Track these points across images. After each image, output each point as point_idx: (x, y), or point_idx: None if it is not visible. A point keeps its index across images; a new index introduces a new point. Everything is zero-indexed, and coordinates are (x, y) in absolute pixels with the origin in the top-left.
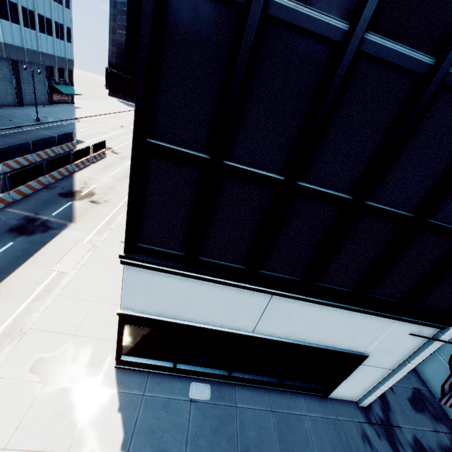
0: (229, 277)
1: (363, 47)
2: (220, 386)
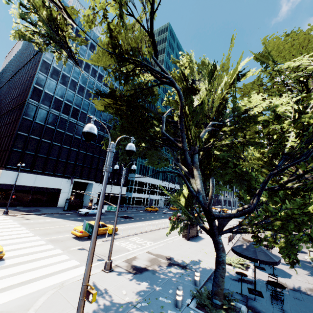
0: (27, 171)
1: (42, 140)
2: (26, 207)
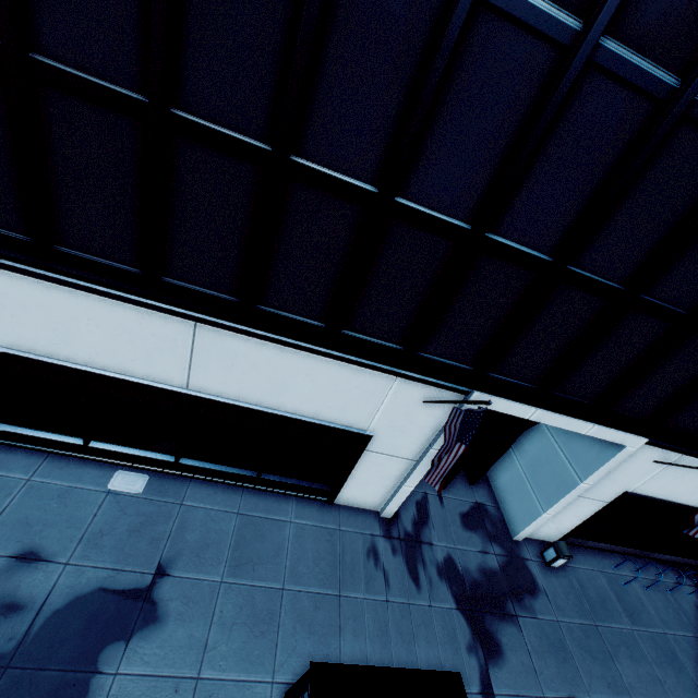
0: (111, 284)
1: None
2: (166, 479)
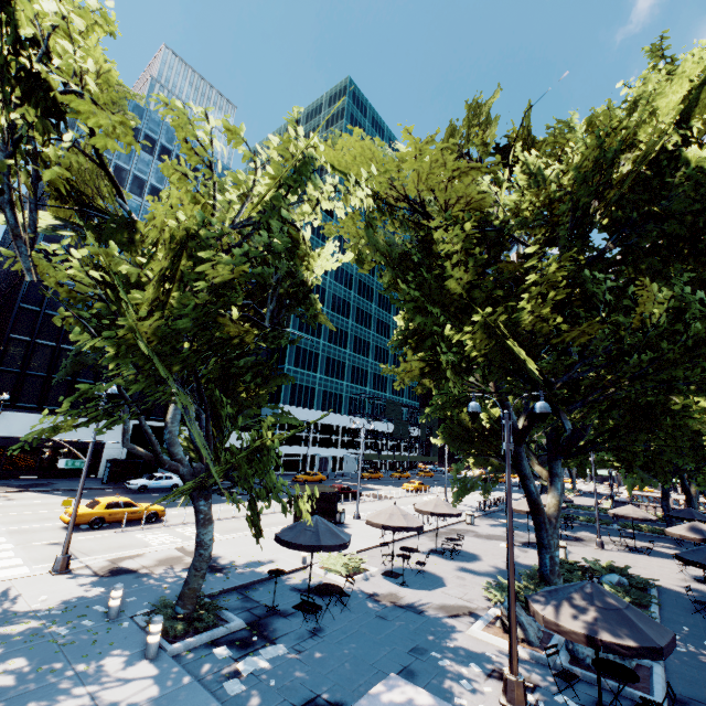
0: (32, 409)
1: (62, 348)
2: (31, 479)
